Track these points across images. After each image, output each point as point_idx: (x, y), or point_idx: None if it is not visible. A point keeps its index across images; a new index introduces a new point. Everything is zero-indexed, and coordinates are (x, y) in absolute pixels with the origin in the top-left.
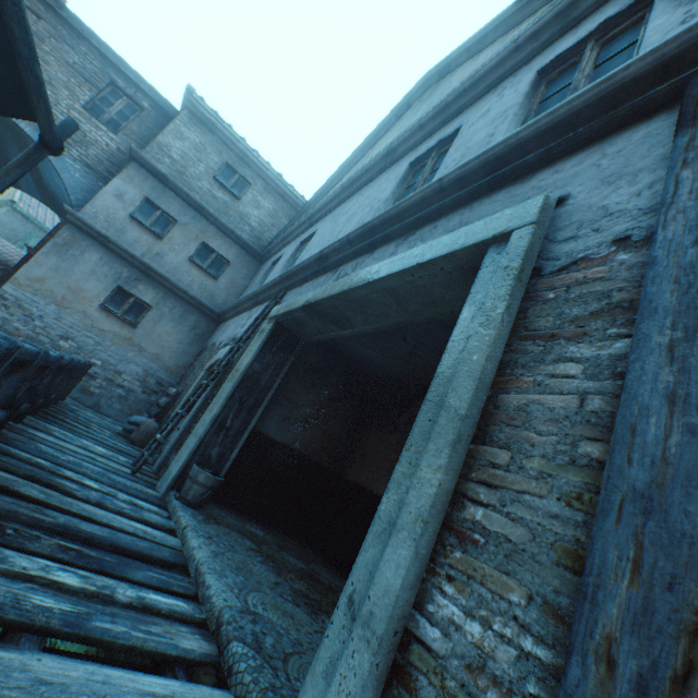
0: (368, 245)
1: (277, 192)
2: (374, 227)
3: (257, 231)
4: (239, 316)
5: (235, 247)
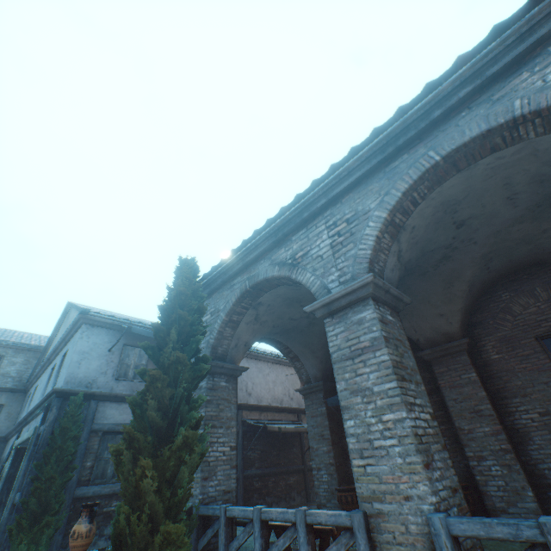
0: (33, 417)
1: (25, 349)
2: (31, 413)
3: (18, 377)
4: (13, 438)
5: (5, 393)
